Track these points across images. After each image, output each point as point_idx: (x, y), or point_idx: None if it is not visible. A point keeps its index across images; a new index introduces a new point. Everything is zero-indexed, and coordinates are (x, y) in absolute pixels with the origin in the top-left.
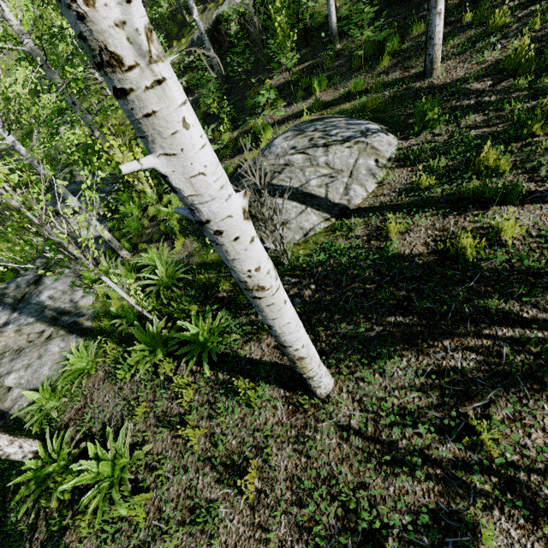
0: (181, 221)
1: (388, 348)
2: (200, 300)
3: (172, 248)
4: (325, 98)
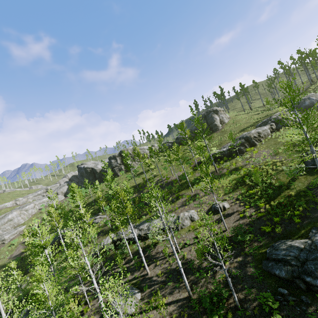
0: None
1: None
2: None
3: None
4: (130, 278)
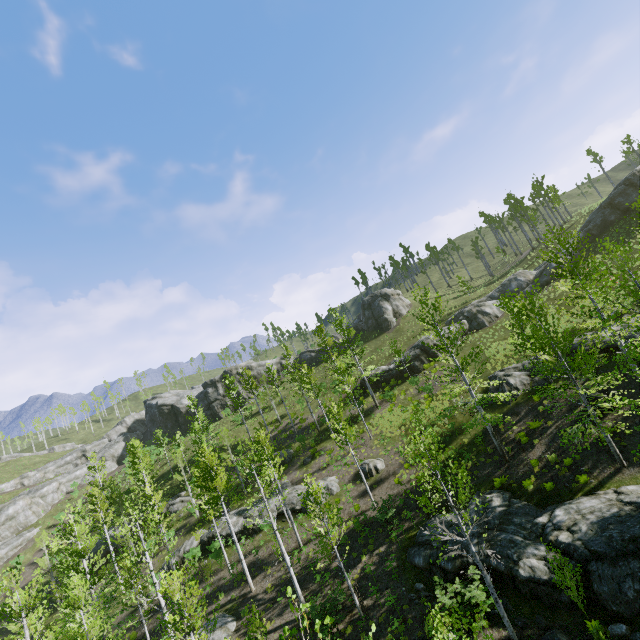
0: None
1: None
2: None
3: None
4: (223, 601)
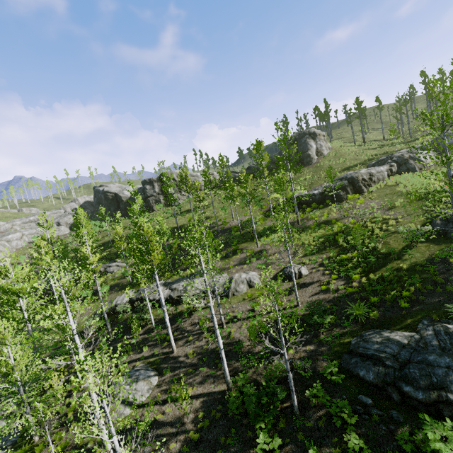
0: (75, 414)
1: (135, 451)
2: (79, 452)
3: (67, 430)
4: (147, 354)
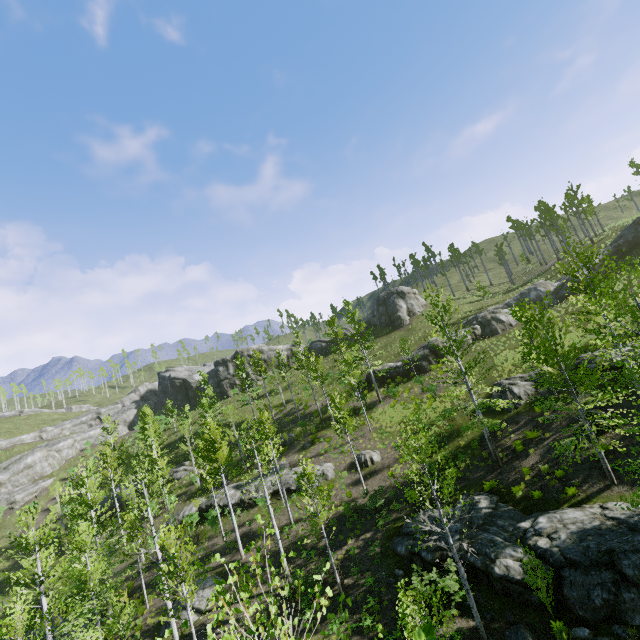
0: (142, 632)
1: None
2: None
3: None
4: (215, 565)
